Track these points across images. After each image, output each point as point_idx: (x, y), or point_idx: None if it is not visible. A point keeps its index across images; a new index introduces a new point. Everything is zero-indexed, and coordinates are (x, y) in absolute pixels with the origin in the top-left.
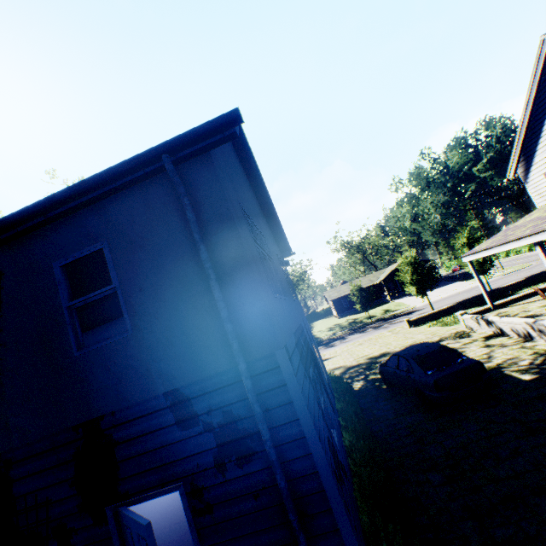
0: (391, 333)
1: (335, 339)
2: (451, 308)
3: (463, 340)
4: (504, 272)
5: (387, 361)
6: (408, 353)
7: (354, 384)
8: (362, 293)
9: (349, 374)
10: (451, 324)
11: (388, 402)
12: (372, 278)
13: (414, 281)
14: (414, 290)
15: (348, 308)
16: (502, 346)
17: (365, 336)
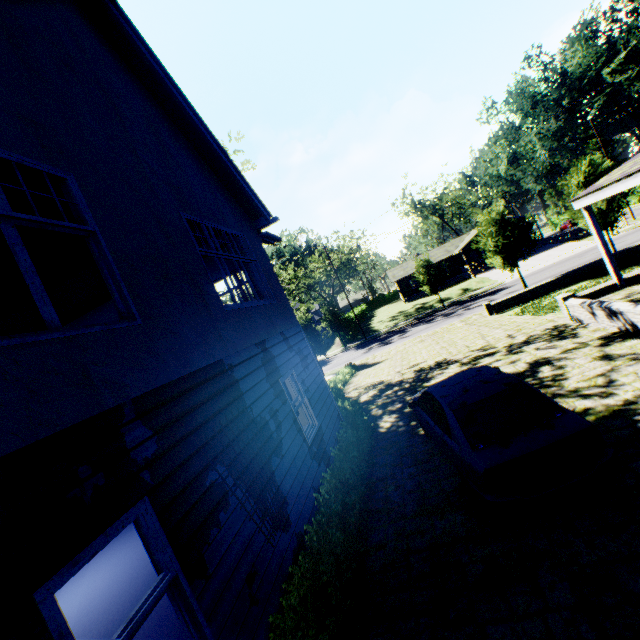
0: (463, 325)
1: (394, 333)
2: (552, 284)
3: (564, 344)
4: (637, 224)
5: (420, 399)
6: (447, 395)
7: (383, 420)
8: (430, 269)
9: (383, 400)
10: (549, 311)
11: (417, 470)
12: (449, 248)
13: (499, 249)
14: (499, 261)
15: (417, 289)
16: (636, 360)
17: (430, 329)
